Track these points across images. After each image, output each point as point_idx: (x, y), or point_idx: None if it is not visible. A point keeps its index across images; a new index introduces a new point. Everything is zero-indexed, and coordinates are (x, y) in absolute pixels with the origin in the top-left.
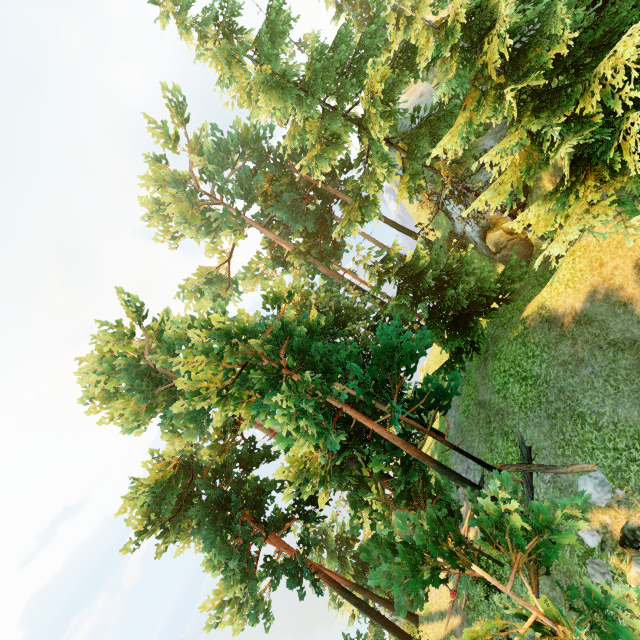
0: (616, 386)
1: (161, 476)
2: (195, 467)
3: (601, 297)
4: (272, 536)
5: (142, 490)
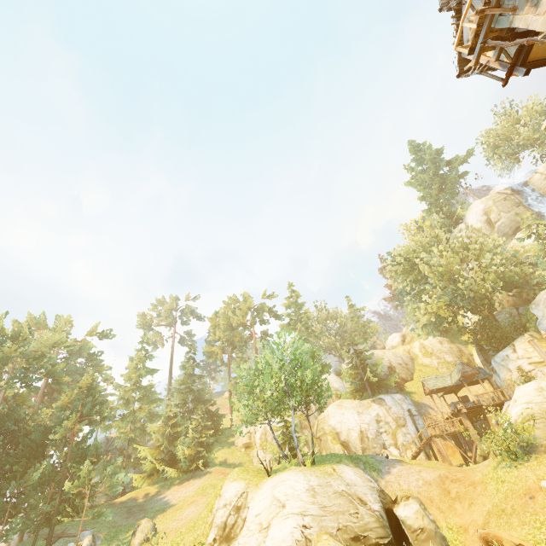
0: (118, 514)
1: None
2: None
3: (132, 498)
4: None
5: None
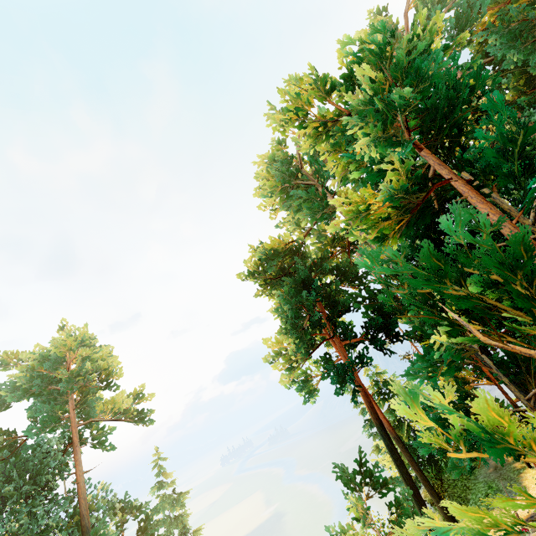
0: None
1: (275, 246)
2: (301, 255)
3: None
4: (337, 340)
5: (260, 247)
